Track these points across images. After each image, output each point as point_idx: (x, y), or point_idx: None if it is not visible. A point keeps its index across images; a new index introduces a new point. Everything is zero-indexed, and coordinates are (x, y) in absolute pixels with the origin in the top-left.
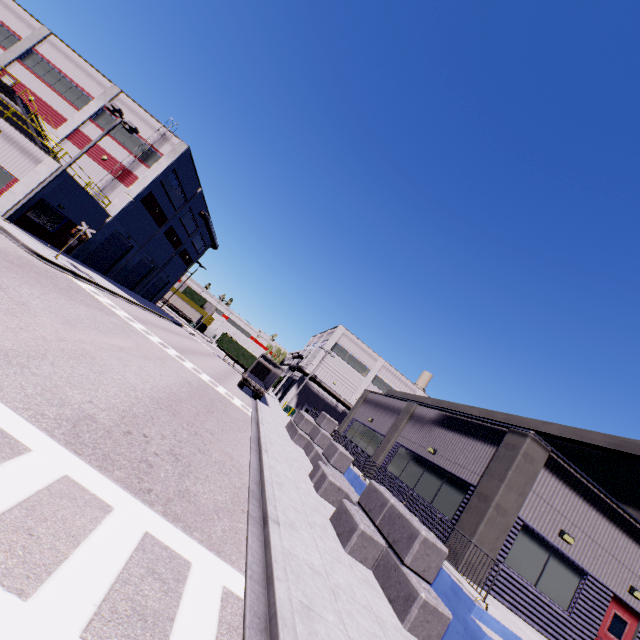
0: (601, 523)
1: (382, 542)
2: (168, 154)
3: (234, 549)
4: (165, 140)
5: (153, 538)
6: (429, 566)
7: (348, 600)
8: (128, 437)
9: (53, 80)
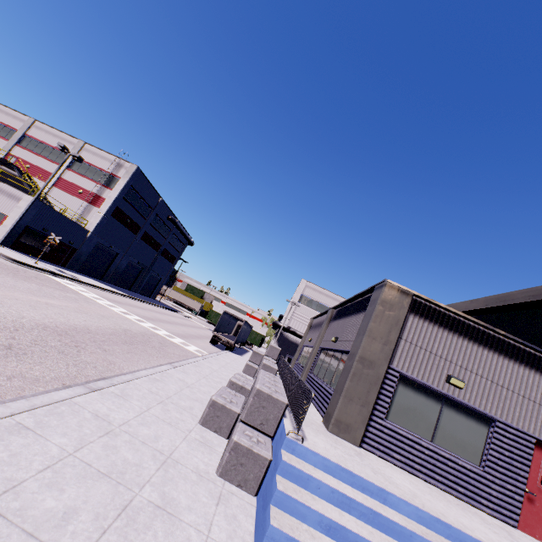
0: (498, 362)
1: (236, 410)
2: (124, 176)
3: None
4: (120, 167)
5: None
6: (267, 418)
7: (130, 441)
8: None
9: (40, 150)
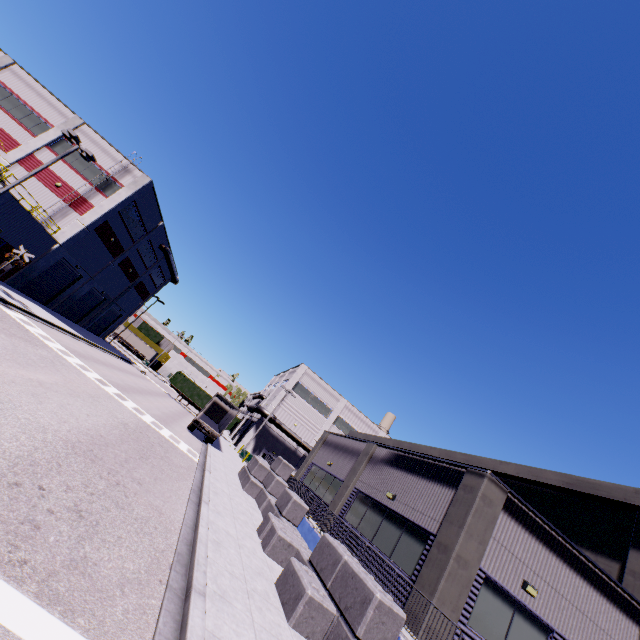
0: (562, 570)
1: (333, 610)
2: (129, 185)
3: (135, 637)
4: (127, 172)
5: (6, 634)
6: (385, 637)
7: None
8: (14, 490)
9: (10, 106)
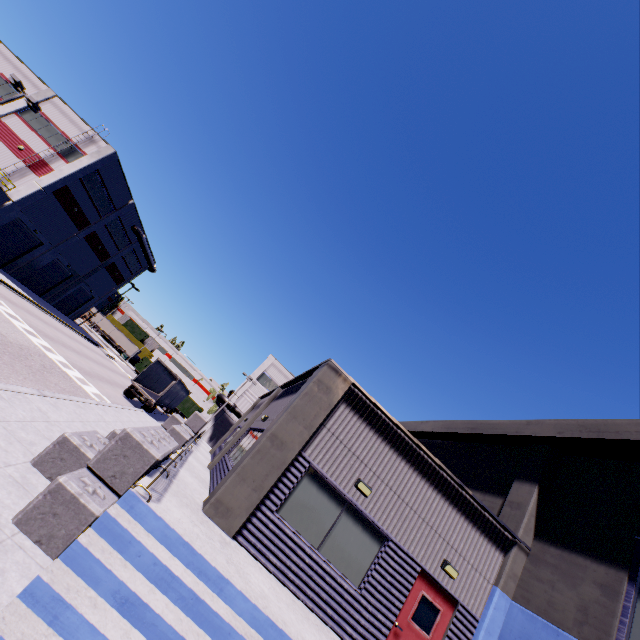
0: (411, 478)
1: (92, 457)
2: (92, 154)
3: None
4: (92, 142)
5: None
6: (124, 471)
7: None
8: None
9: None
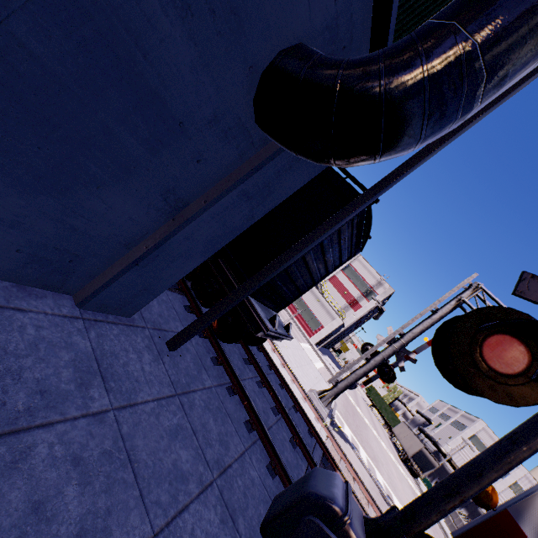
0: None
1: None
2: (381, 294)
3: None
4: (380, 285)
5: None
6: None
7: None
8: None
9: None
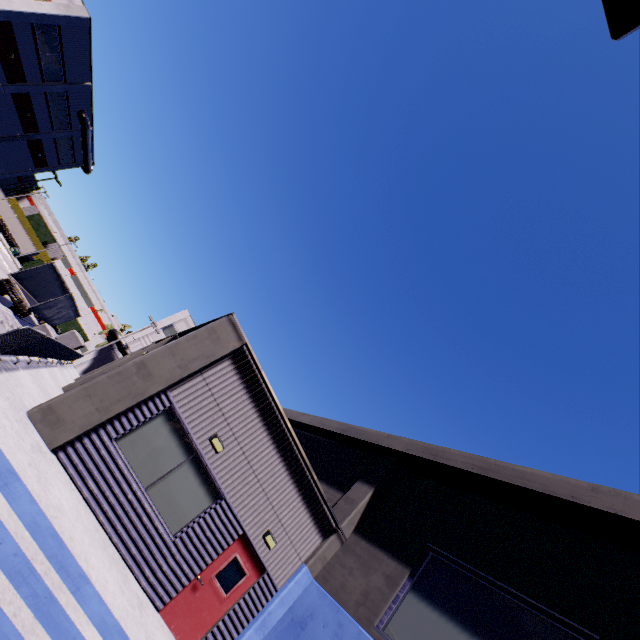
0: (268, 449)
1: None
2: (59, 5)
3: None
4: None
5: None
6: None
7: None
8: None
9: None
